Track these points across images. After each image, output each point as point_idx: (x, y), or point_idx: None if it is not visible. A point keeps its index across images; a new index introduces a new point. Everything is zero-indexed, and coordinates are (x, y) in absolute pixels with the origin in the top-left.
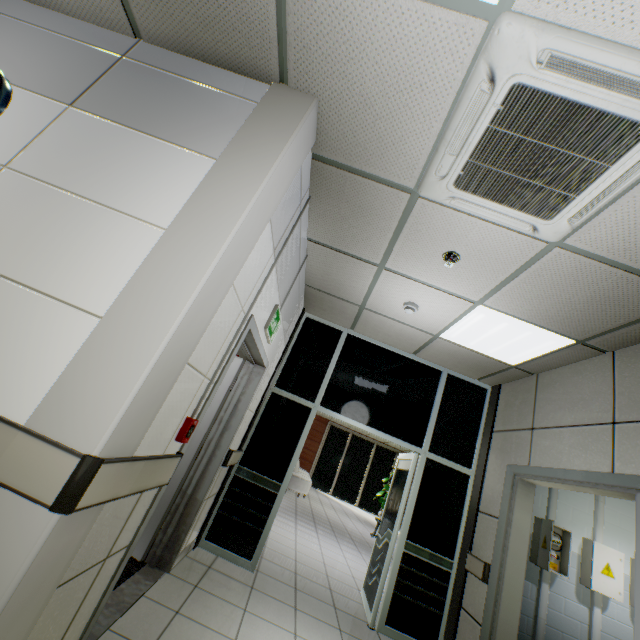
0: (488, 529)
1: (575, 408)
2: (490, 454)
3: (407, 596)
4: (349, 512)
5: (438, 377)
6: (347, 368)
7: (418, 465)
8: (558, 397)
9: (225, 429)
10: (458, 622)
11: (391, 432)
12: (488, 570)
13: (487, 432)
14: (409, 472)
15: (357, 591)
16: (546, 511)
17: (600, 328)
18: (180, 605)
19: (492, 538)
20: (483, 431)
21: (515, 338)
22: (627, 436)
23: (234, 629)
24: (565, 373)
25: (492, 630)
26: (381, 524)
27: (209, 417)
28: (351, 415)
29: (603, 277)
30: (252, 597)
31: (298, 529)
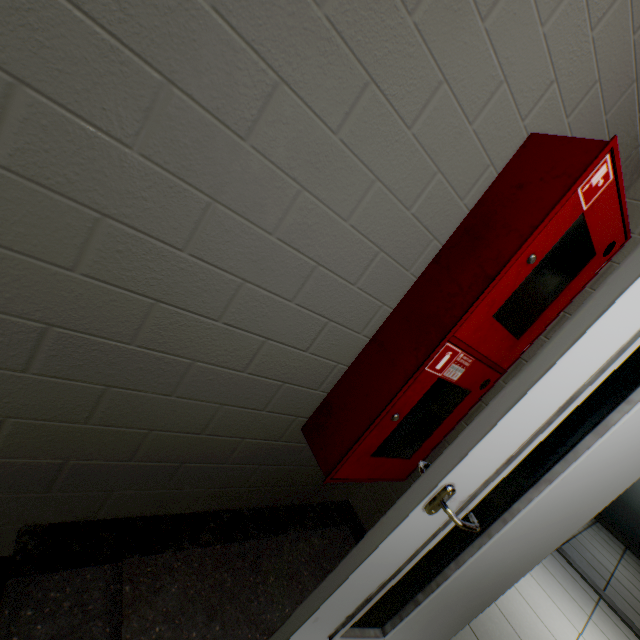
0: None
1: None
2: None
3: None
4: None
5: None
6: None
7: None
8: None
9: None
10: None
11: None
12: None
13: None
14: None
15: None
16: None
17: None
18: None
19: None
20: None
21: None
22: None
23: None
24: None
25: None
26: None
27: (633, 477)
28: None
29: None
30: None
31: None
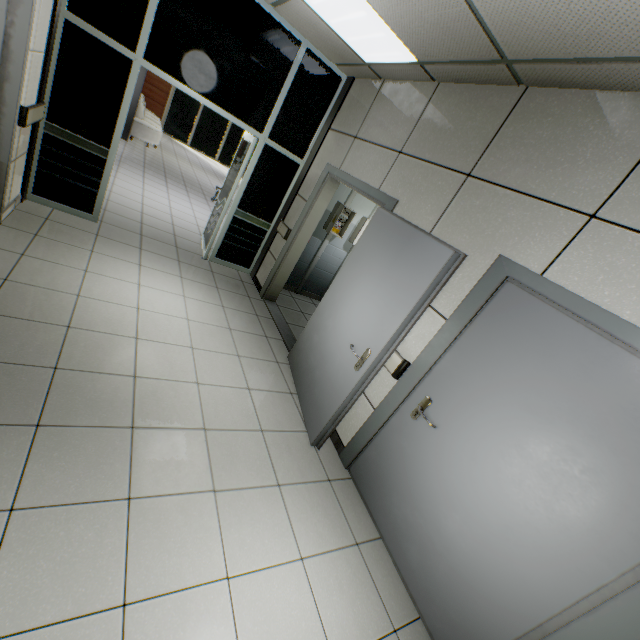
0: (299, 208)
1: (388, 130)
2: (321, 150)
3: (233, 243)
4: (207, 167)
5: (296, 51)
6: (180, 6)
7: (256, 150)
8: (384, 114)
9: (3, 79)
10: (265, 258)
11: (233, 112)
12: (289, 234)
13: (326, 129)
14: (247, 156)
15: (199, 236)
16: (347, 199)
17: (437, 57)
18: (24, 250)
19: (299, 215)
20: (323, 126)
21: (372, 35)
22: (400, 166)
23: (84, 264)
24: (401, 90)
25: (281, 264)
26: (221, 193)
27: None
28: (187, 82)
29: (452, 4)
30: (98, 243)
31: (146, 184)
